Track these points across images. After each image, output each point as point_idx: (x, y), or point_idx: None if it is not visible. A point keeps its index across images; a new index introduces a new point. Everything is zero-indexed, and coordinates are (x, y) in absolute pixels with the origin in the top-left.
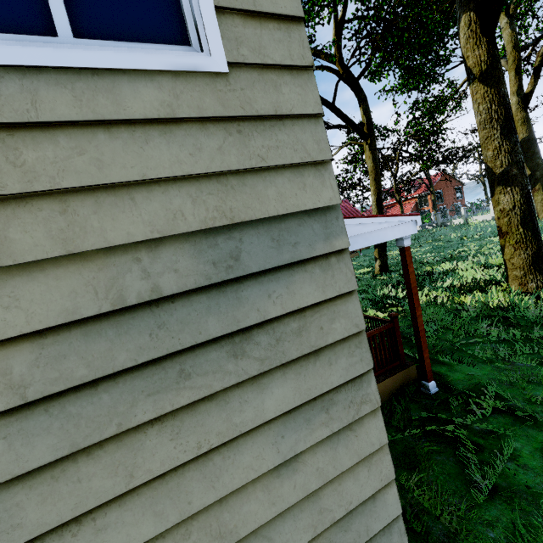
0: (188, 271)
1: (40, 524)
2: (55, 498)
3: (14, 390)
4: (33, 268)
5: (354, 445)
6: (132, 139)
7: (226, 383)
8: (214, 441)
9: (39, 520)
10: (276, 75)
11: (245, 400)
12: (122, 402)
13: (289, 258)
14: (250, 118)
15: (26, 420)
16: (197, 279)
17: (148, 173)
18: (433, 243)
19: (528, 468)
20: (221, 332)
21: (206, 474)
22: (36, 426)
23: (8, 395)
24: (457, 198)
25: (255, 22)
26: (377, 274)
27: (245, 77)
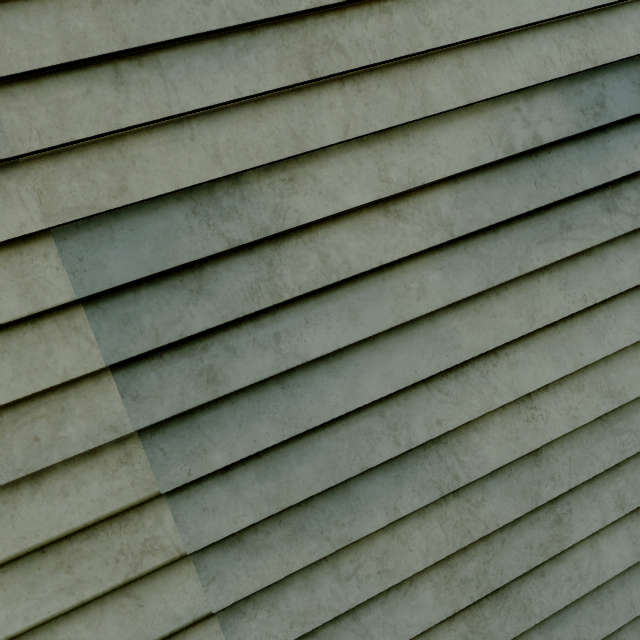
0: (560, 119)
1: (472, 349)
2: (479, 328)
3: (444, 228)
4: (443, 120)
5: None
6: None
7: (603, 237)
8: (597, 296)
9: (471, 345)
10: None
11: (620, 259)
12: (519, 248)
13: None
14: None
15: (452, 256)
16: (569, 127)
17: (520, 20)
18: None
19: None
20: (595, 183)
21: (592, 330)
22: (459, 262)
23: (441, 232)
24: None
25: None
26: None
27: None
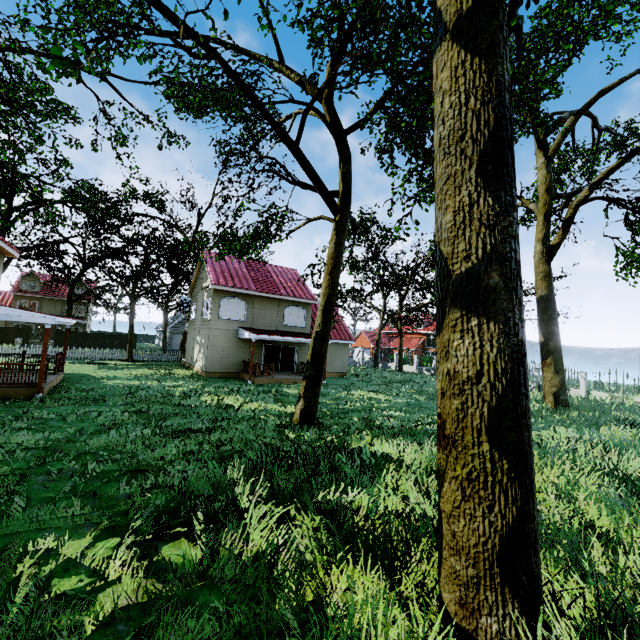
0: None
1: None
2: None
3: None
4: None
5: None
6: None
7: None
8: None
9: None
10: None
11: None
12: None
13: None
14: None
15: None
16: None
17: None
18: (415, 395)
19: None
20: None
21: None
22: None
23: None
24: None
25: None
26: (295, 423)
27: None
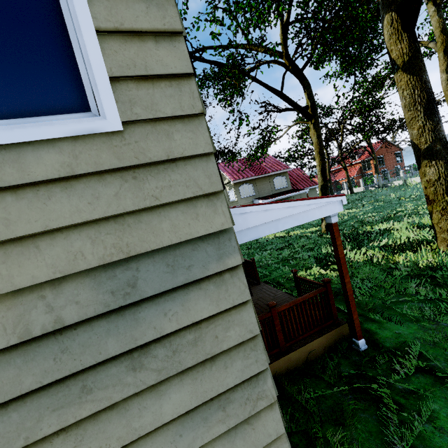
0: (88, 301)
1: None
2: None
3: None
4: None
5: (251, 437)
6: (37, 197)
7: (125, 393)
8: (114, 445)
9: None
10: (168, 125)
11: (144, 407)
12: (29, 418)
13: (184, 280)
14: (145, 164)
15: None
16: (96, 308)
17: (50, 224)
18: (375, 203)
19: (444, 431)
20: (120, 350)
21: None
22: None
23: None
24: (397, 161)
25: (148, 83)
26: (324, 233)
27: (139, 131)
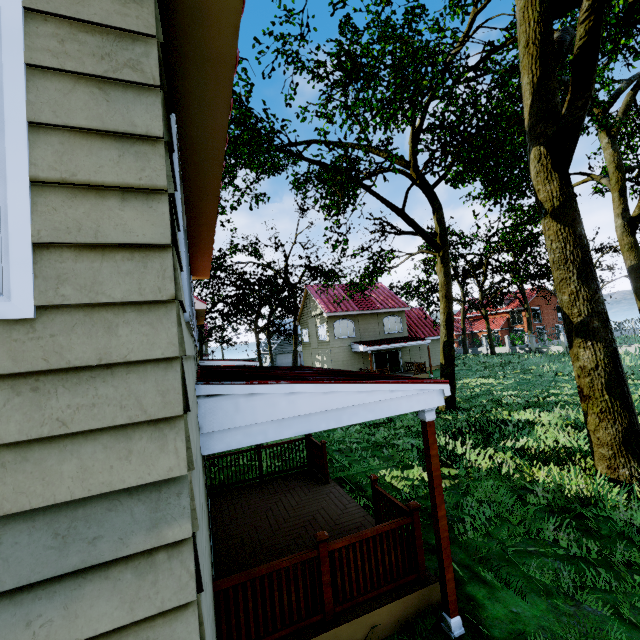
0: None
1: None
2: None
3: None
4: None
5: None
6: None
7: None
8: None
9: None
10: (113, 314)
11: None
12: None
13: (78, 562)
14: (60, 369)
15: None
16: None
17: None
18: (521, 375)
19: None
20: None
21: None
22: None
23: None
24: (559, 318)
25: (96, 254)
26: (442, 410)
27: (63, 320)
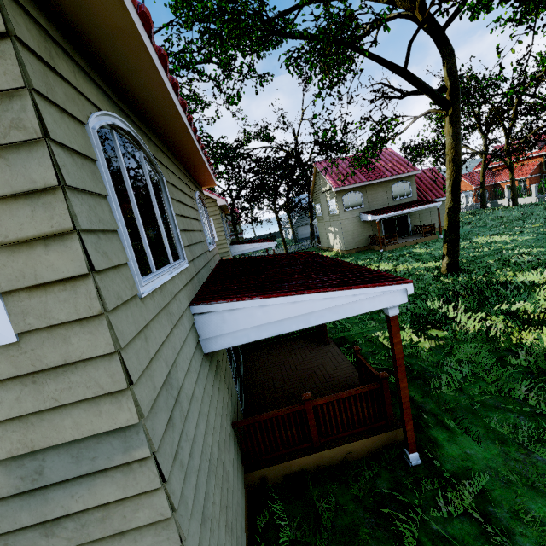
0: (2, 484)
1: None
2: None
3: None
4: None
5: None
6: None
7: None
8: None
9: None
10: (65, 329)
11: None
12: None
13: (88, 469)
14: (44, 368)
15: None
16: (9, 489)
17: None
18: (541, 229)
19: None
20: (33, 522)
21: None
22: None
23: None
24: None
25: (41, 290)
26: (444, 273)
27: (35, 338)
